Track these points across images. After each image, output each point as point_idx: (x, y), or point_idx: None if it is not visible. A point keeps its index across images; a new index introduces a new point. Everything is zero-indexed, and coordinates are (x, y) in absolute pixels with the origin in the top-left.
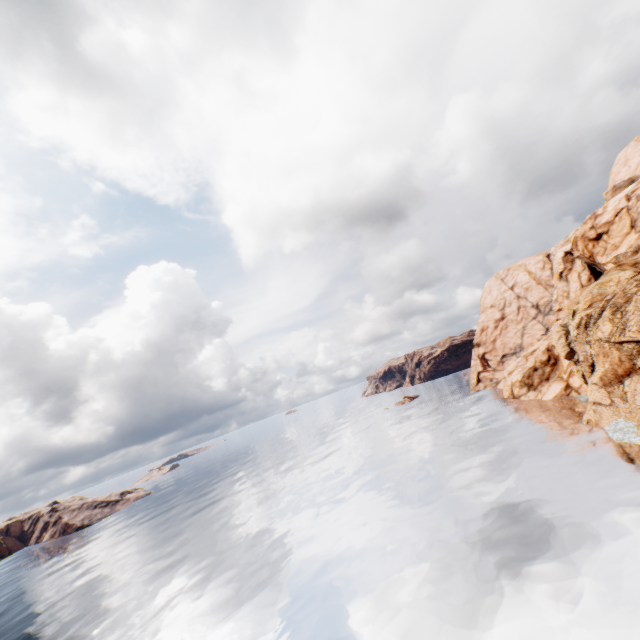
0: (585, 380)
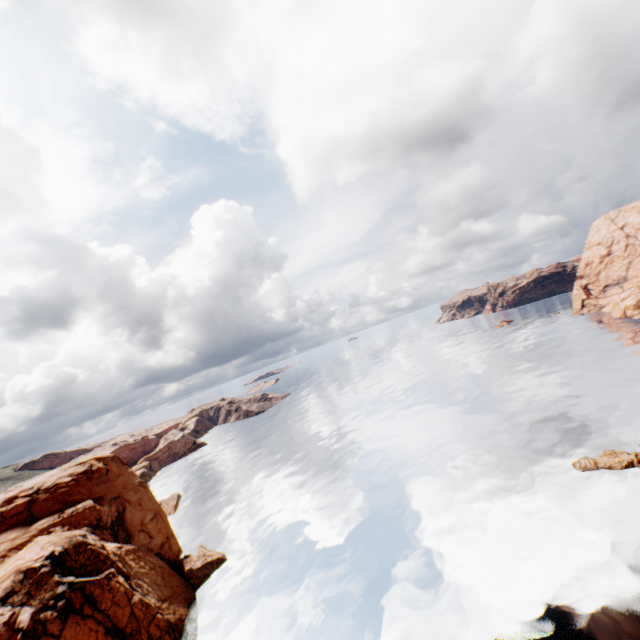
0: None
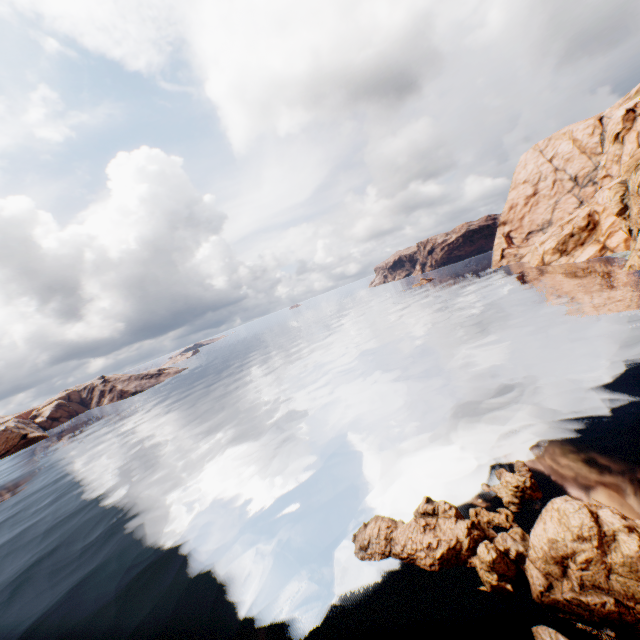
0: (630, 235)
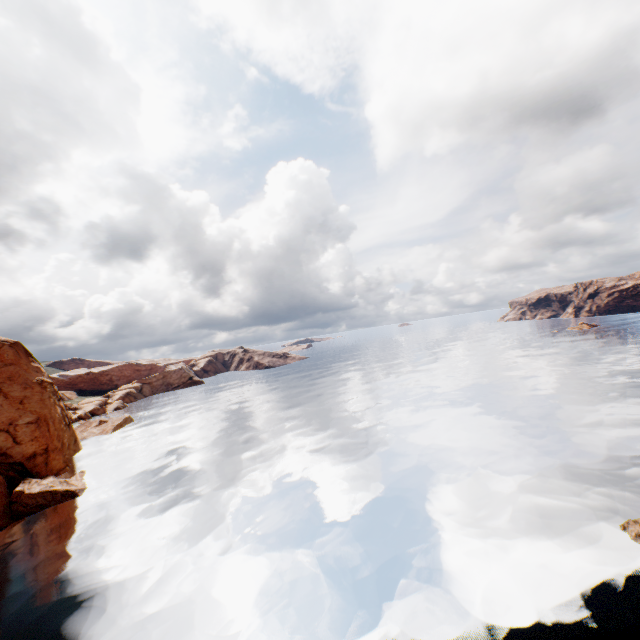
0: None
